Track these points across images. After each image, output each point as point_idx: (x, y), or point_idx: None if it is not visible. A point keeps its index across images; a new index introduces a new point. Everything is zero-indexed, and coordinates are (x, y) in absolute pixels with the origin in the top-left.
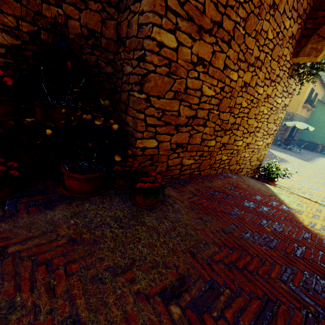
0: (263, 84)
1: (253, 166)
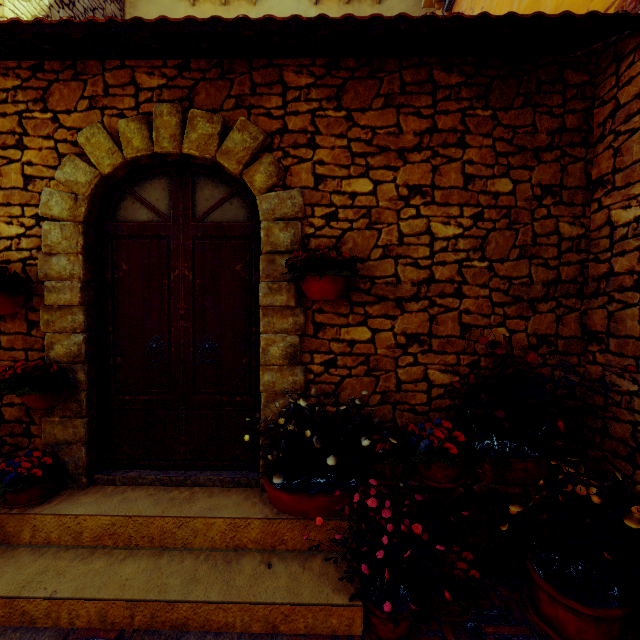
0: None
1: None
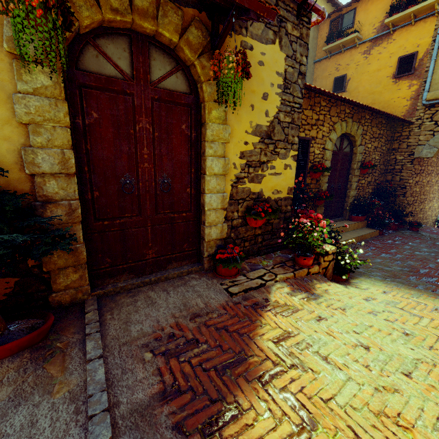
0: (434, 177)
1: (433, 220)
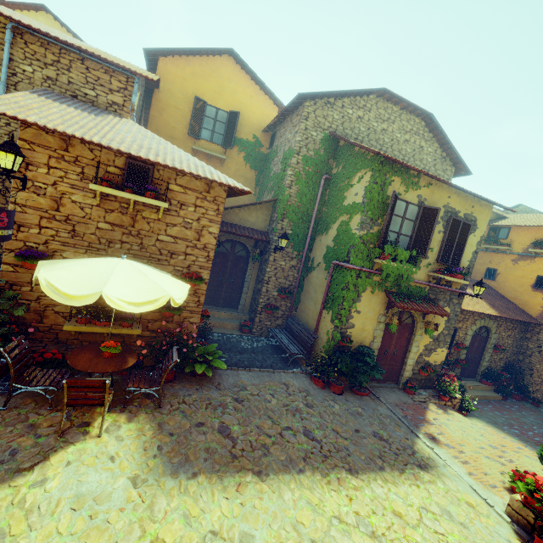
0: None
1: None
